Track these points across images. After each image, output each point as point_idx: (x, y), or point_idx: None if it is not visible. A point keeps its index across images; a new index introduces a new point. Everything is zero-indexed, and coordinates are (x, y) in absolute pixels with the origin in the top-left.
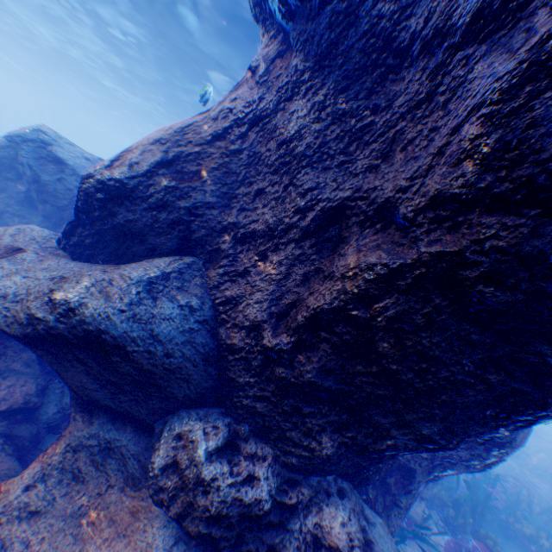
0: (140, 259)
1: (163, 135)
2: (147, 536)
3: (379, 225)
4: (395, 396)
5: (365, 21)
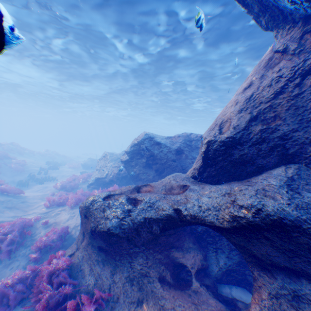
0: (251, 174)
1: (239, 107)
2: None
3: None
4: None
5: None
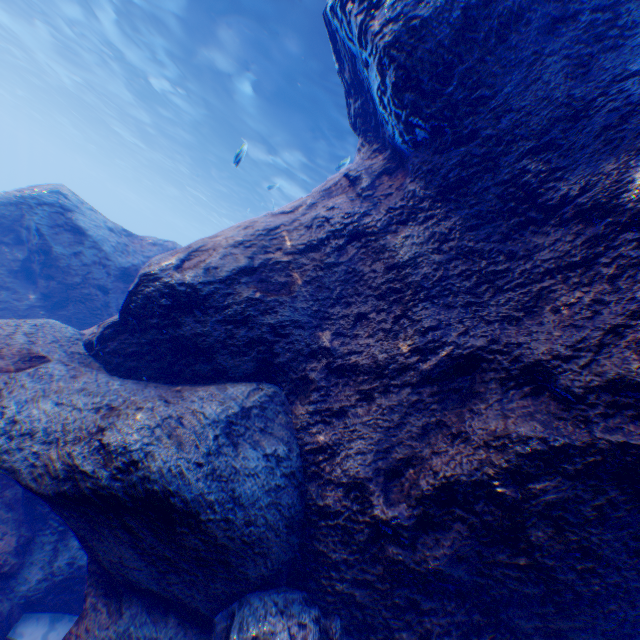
0: (201, 380)
1: (245, 236)
2: None
3: (526, 387)
4: (546, 597)
5: (505, 171)
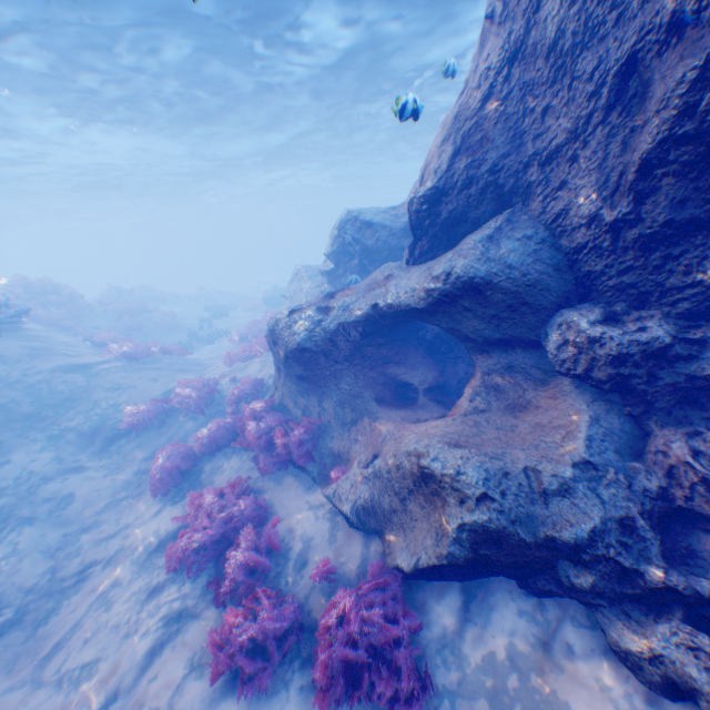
0: (467, 236)
1: (443, 134)
2: (565, 402)
3: (672, 42)
4: None
5: None
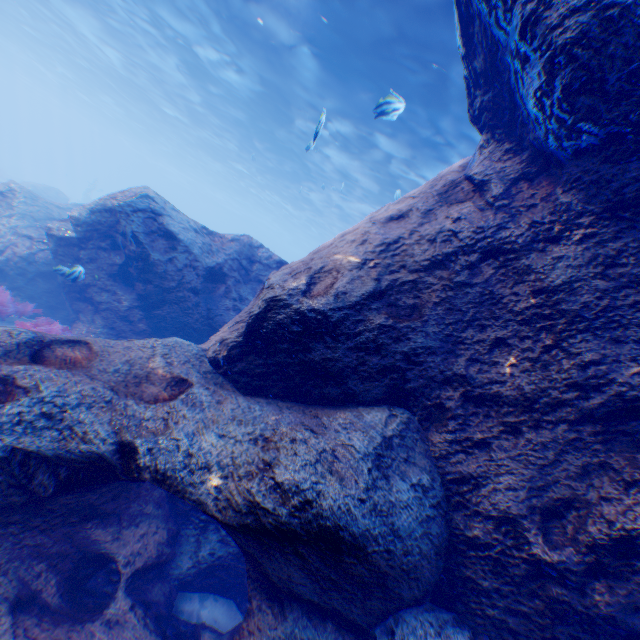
0: (330, 402)
1: (366, 255)
2: None
3: None
4: None
5: None
